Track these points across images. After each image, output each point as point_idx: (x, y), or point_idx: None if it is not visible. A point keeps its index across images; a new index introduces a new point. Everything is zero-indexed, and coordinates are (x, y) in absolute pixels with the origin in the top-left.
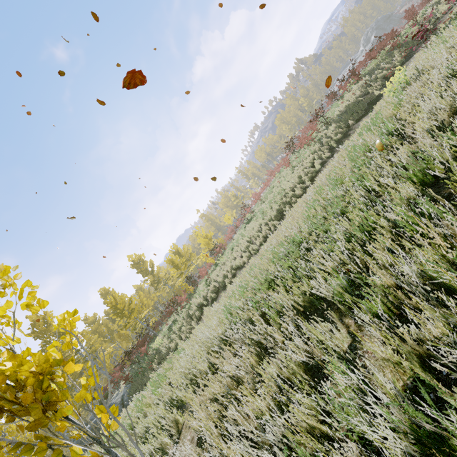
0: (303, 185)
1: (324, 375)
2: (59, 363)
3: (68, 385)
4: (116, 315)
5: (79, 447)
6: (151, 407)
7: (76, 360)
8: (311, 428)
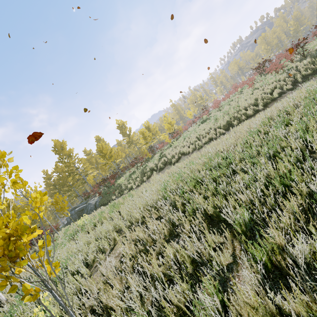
0: (256, 107)
1: (203, 272)
2: (27, 229)
3: (70, 184)
4: (101, 156)
5: (29, 284)
6: (106, 219)
7: (75, 173)
8: (179, 306)
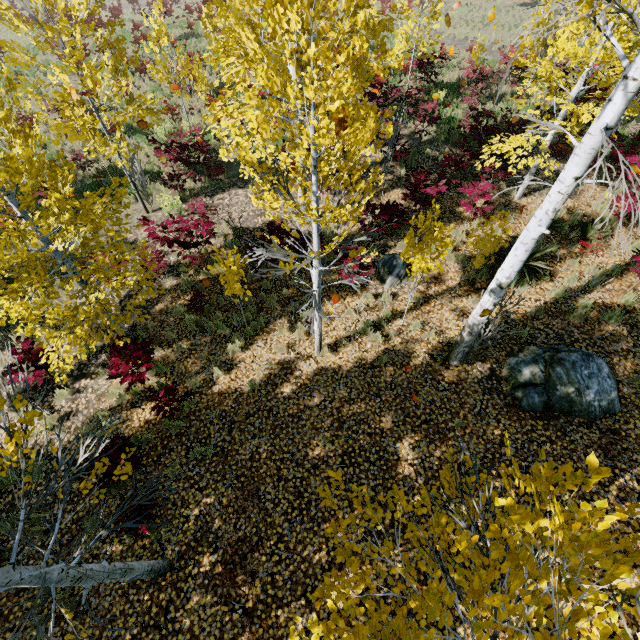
0: None
1: None
2: None
3: None
4: None
5: None
6: None
7: None
8: None
